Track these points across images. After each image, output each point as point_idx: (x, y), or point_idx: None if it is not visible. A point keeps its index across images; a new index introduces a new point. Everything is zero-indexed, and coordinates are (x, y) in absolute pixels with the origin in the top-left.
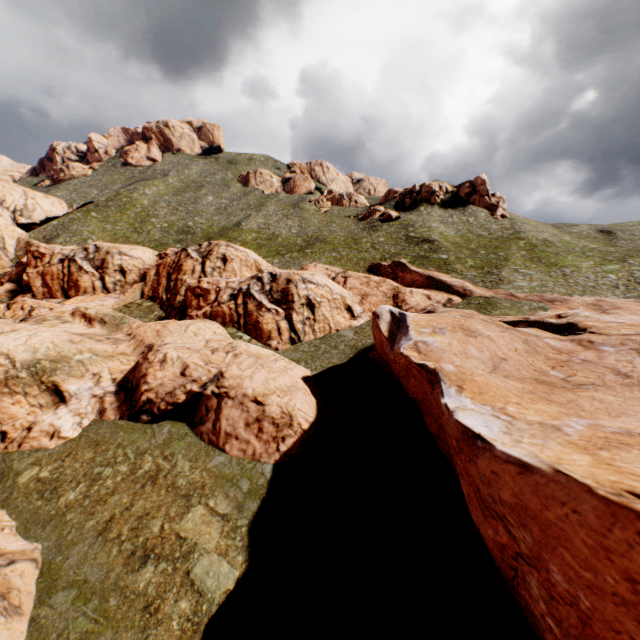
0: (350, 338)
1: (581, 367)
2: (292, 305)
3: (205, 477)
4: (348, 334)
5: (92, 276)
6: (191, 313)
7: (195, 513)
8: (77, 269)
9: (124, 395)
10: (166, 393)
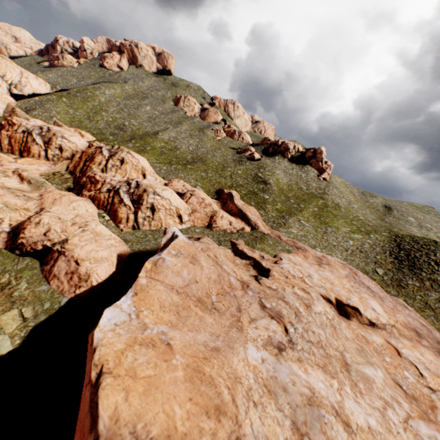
0: None
1: (229, 298)
2: (140, 206)
3: (30, 295)
4: None
5: (40, 147)
6: (84, 192)
7: (12, 312)
8: (32, 140)
9: (12, 235)
10: (33, 242)
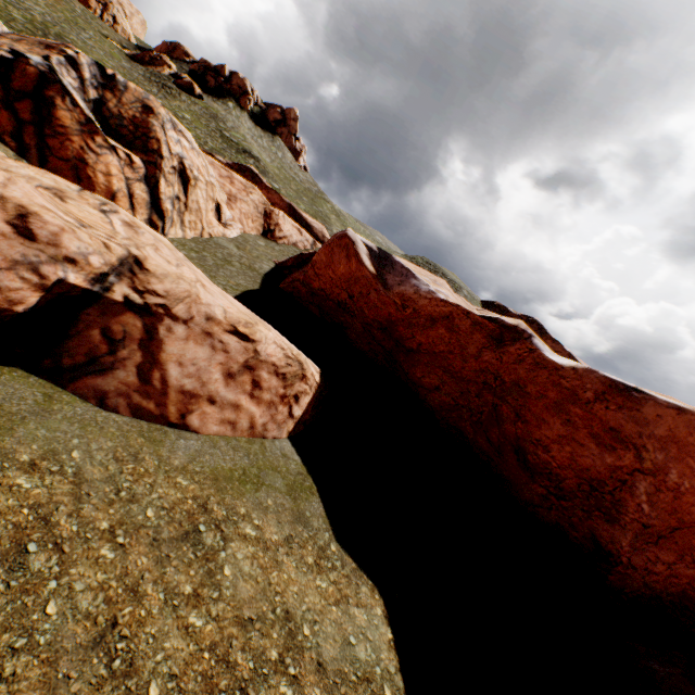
0: (238, 254)
1: None
2: (160, 162)
3: (191, 487)
4: (231, 247)
5: None
6: None
7: (236, 562)
8: None
9: None
10: None
